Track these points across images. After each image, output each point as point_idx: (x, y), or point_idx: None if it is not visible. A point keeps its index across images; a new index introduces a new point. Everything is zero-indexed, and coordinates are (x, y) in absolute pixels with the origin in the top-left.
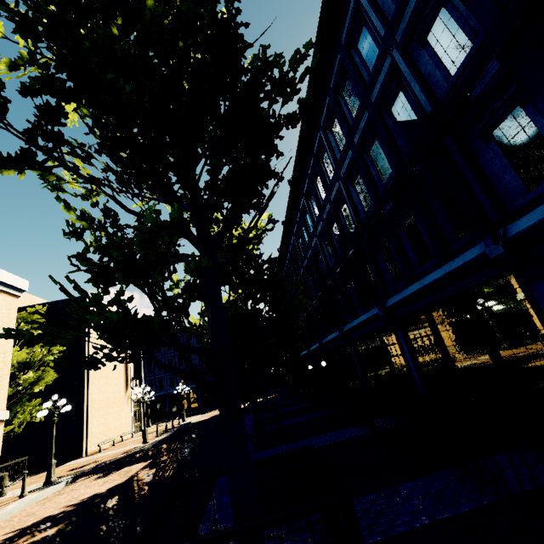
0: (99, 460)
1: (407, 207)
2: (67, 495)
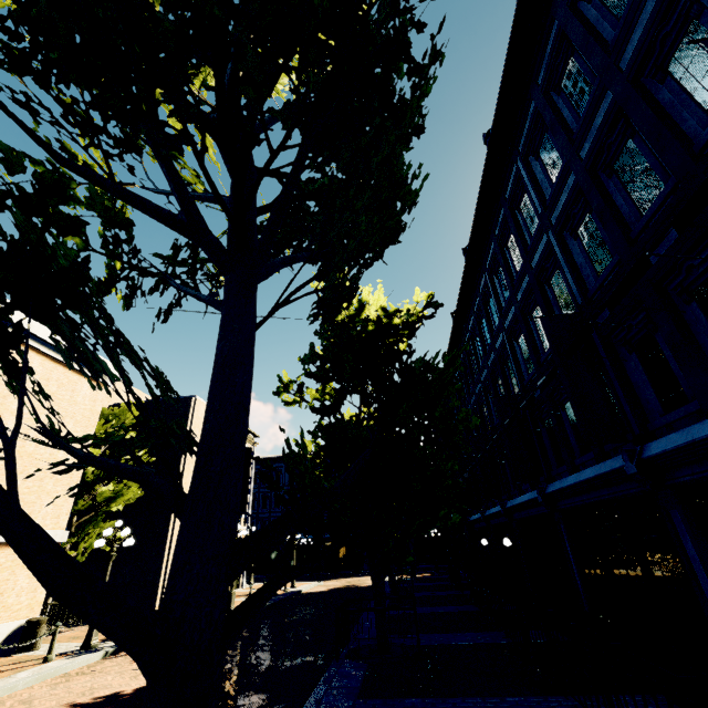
0: None
1: (706, 250)
2: (90, 678)
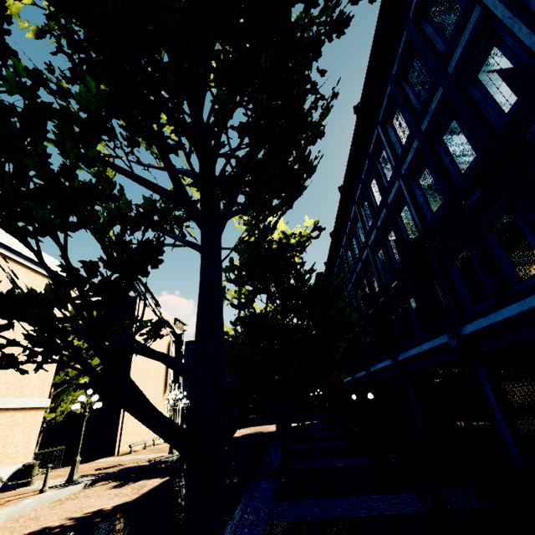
0: (124, 463)
1: (500, 199)
2: (78, 501)
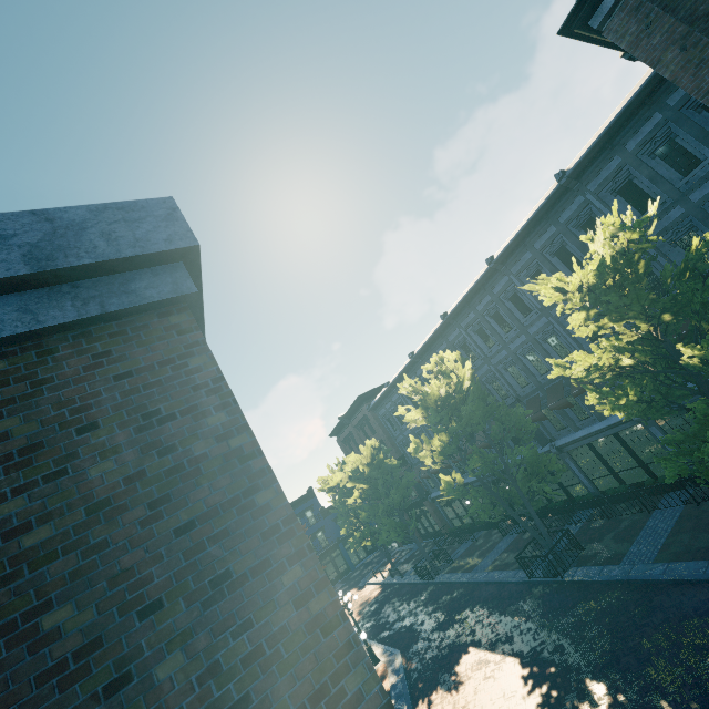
0: None
1: None
2: (476, 707)
